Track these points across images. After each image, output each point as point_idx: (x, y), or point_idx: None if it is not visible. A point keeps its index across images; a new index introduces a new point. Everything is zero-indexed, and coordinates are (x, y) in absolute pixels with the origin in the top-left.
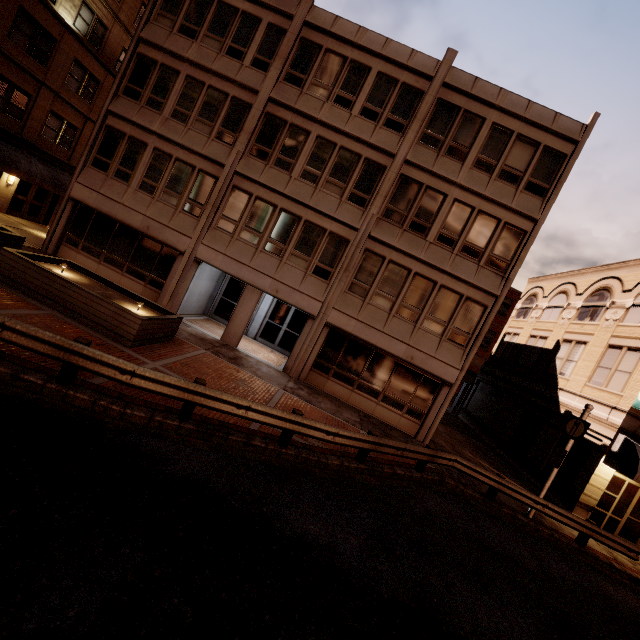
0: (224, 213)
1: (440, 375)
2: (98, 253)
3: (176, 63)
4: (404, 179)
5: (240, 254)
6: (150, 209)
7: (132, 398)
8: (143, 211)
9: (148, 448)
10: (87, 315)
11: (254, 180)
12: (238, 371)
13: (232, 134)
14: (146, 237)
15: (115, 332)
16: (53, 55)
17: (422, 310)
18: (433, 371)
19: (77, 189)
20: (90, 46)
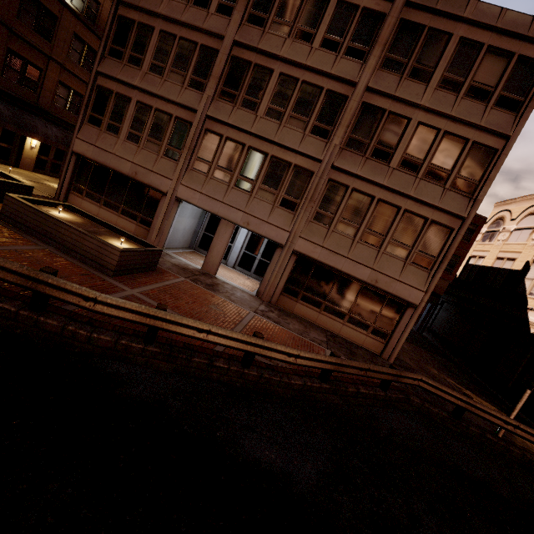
0: (199, 155)
1: (404, 297)
2: (98, 198)
3: (151, 20)
4: (366, 107)
5: (214, 191)
6: (136, 157)
7: (102, 323)
8: (131, 159)
9: (108, 371)
10: (76, 249)
11: (223, 122)
12: (213, 296)
13: (202, 81)
14: (135, 182)
15: (99, 263)
16: (56, 31)
17: (386, 235)
18: (397, 293)
19: (78, 144)
20: (87, 21)
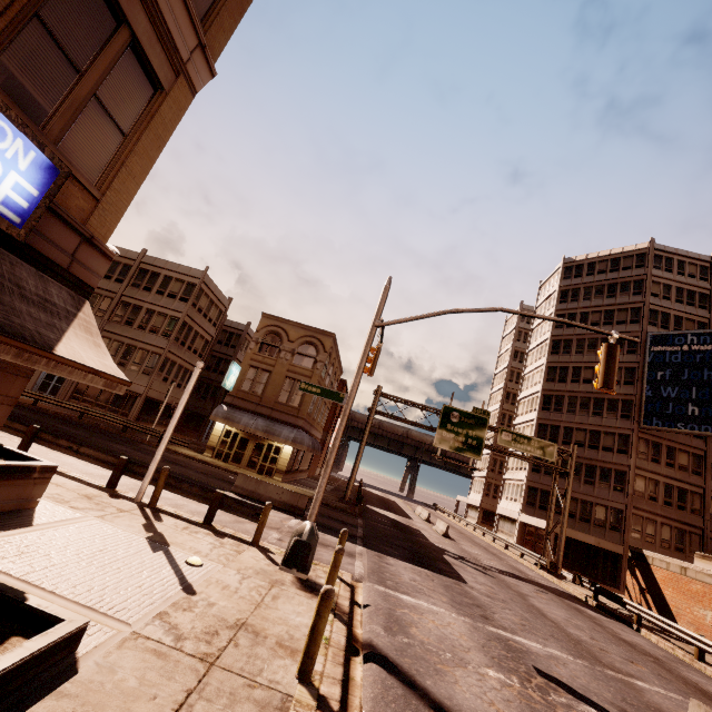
0: None
1: (136, 391)
2: None
3: None
4: (123, 303)
5: None
6: None
7: None
8: None
9: None
10: None
11: None
12: None
13: None
14: None
15: None
16: None
17: (130, 361)
18: (132, 389)
19: None
20: None
